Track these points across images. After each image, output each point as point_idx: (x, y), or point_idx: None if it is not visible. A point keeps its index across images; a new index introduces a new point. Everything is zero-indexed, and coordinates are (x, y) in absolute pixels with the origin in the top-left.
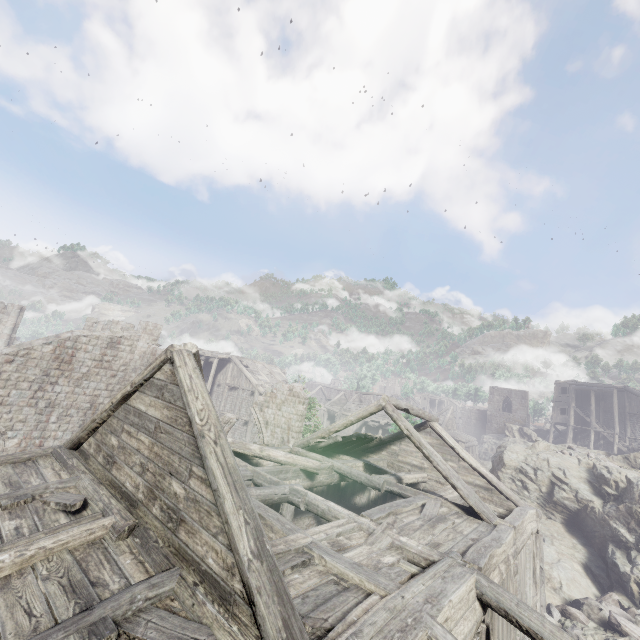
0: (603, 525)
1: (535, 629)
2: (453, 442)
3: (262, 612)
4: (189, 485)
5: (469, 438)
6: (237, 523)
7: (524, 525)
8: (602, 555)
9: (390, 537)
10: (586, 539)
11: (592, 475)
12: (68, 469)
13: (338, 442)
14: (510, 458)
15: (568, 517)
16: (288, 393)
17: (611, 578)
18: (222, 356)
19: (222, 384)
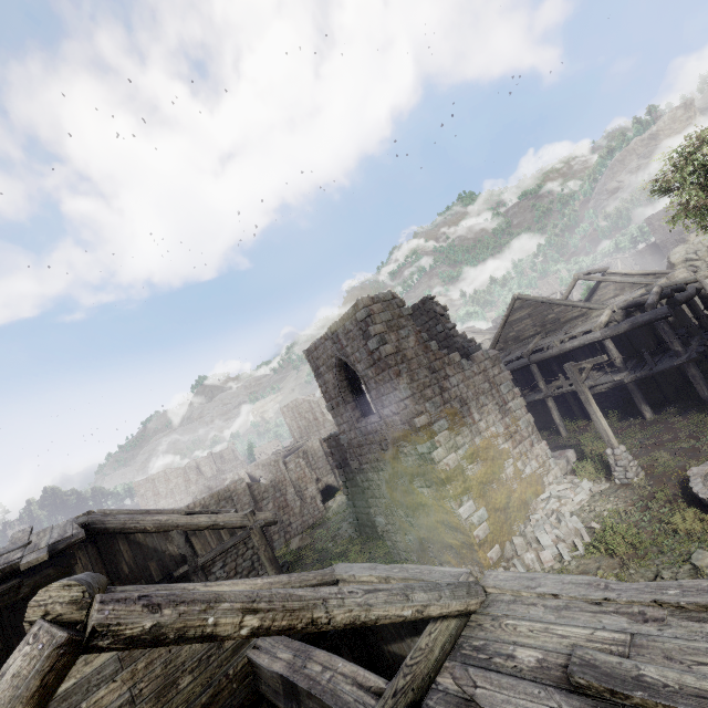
0: None
1: (665, 286)
2: (624, 271)
3: (593, 307)
4: (555, 312)
5: None
6: (575, 303)
7: (675, 276)
8: None
9: (613, 302)
10: None
11: None
12: (502, 352)
13: None
14: (675, 259)
15: None
16: None
17: None
18: None
19: None
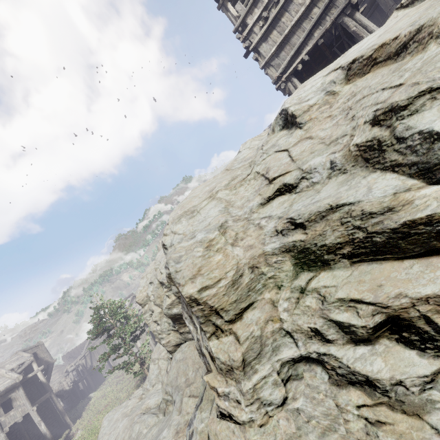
0: None
1: None
2: None
3: None
4: None
5: None
6: None
7: None
8: None
9: None
10: None
11: None
12: None
13: None
14: (139, 290)
15: None
16: None
17: None
18: None
19: None
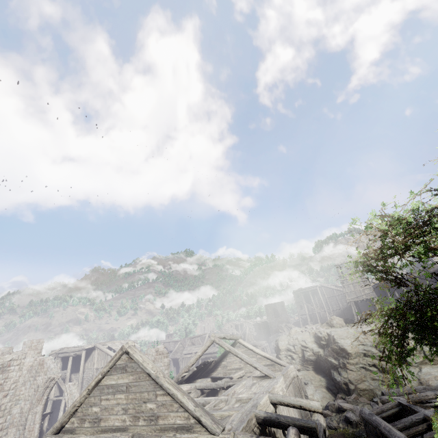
0: (326, 362)
1: (289, 402)
2: (251, 346)
3: (204, 421)
4: (157, 400)
5: (262, 342)
6: (185, 400)
7: (288, 373)
8: (331, 378)
9: (235, 398)
10: (324, 373)
11: (316, 338)
12: None
13: (194, 372)
14: (282, 345)
15: (314, 365)
16: (156, 354)
17: (337, 387)
18: (88, 347)
19: (91, 369)
